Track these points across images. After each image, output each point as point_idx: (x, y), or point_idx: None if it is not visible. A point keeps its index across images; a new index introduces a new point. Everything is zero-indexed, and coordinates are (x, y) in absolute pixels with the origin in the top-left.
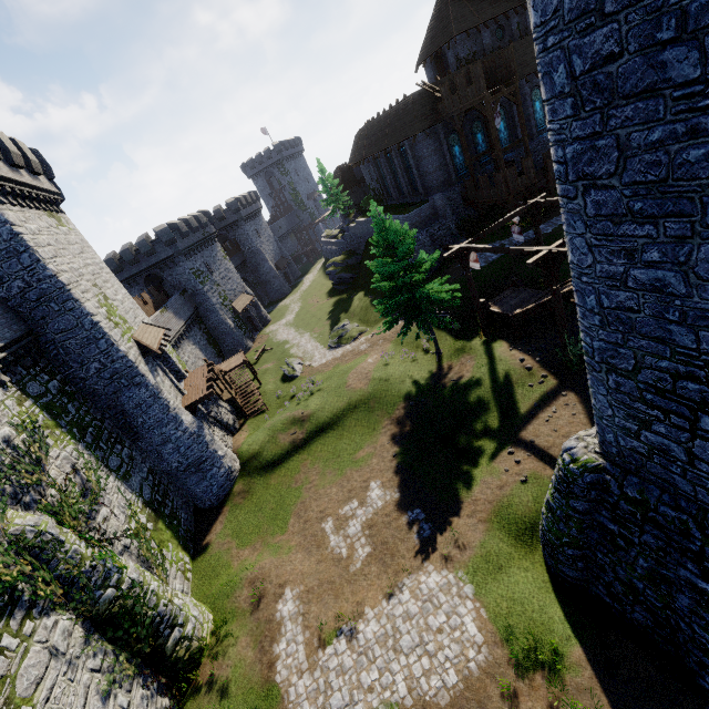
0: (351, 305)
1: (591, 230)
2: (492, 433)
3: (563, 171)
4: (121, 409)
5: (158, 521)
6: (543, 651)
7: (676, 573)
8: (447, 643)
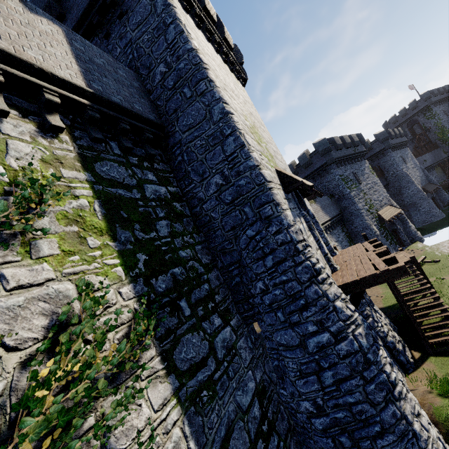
0: None
1: None
2: None
3: None
4: (237, 258)
5: None
6: None
7: None
8: None
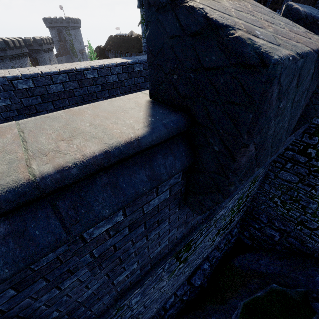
0: None
1: None
2: None
3: None
4: None
5: None
6: None
7: None
8: None
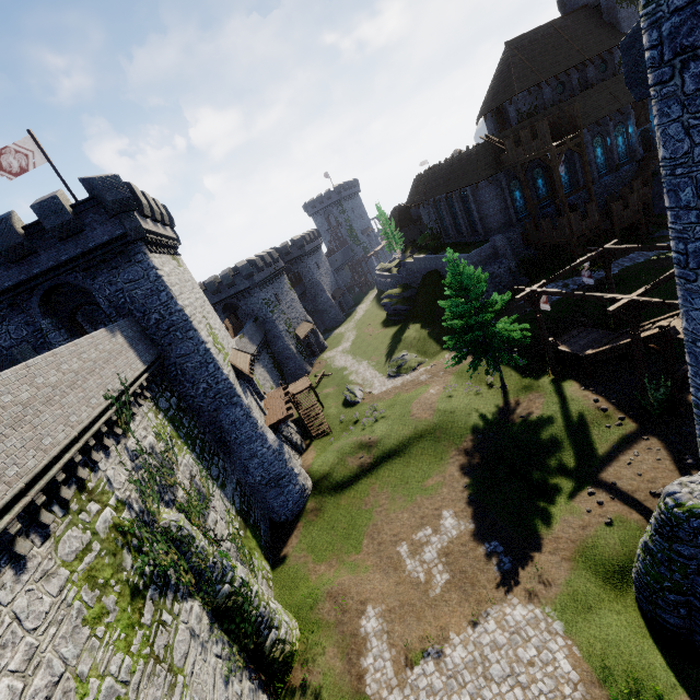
0: (408, 336)
1: None
2: (568, 472)
3: (682, 259)
4: (219, 424)
5: (247, 529)
6: (646, 697)
7: None
8: (539, 676)
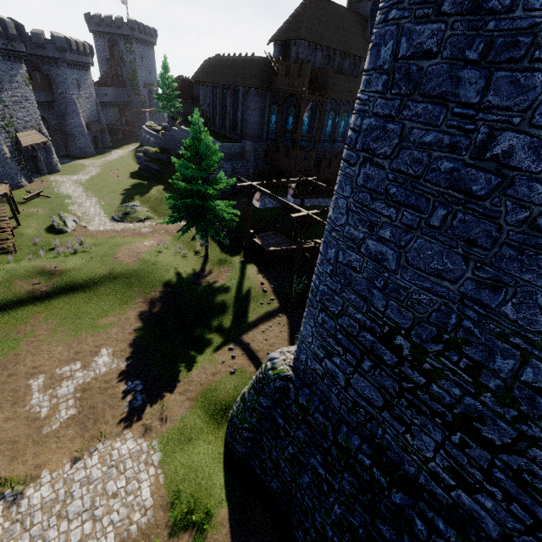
0: (149, 192)
1: (354, 197)
2: (223, 331)
3: (354, 138)
4: None
5: None
6: (198, 513)
7: (308, 460)
8: (117, 507)
